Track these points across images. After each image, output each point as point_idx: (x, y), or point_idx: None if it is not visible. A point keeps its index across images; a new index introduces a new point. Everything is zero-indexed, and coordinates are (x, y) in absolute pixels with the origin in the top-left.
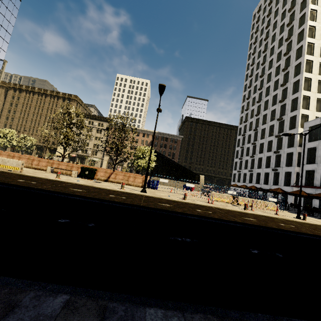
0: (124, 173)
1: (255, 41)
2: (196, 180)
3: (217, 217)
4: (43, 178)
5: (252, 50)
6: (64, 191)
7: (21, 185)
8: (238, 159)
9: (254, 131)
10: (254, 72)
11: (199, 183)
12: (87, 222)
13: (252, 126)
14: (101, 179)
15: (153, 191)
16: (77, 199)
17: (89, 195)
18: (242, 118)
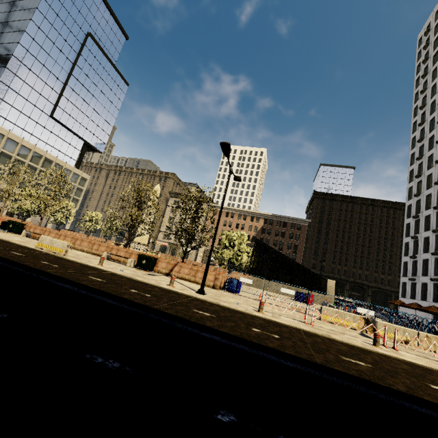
0: (191, 266)
1: (424, 74)
2: (322, 287)
3: (272, 346)
4: (80, 263)
5: (420, 87)
6: (72, 277)
7: (32, 266)
8: (409, 258)
9: (435, 210)
10: (427, 118)
11: (326, 292)
12: (3, 311)
13: (430, 202)
14: (161, 272)
15: (223, 294)
16: (65, 287)
17: (97, 285)
18: (411, 189)
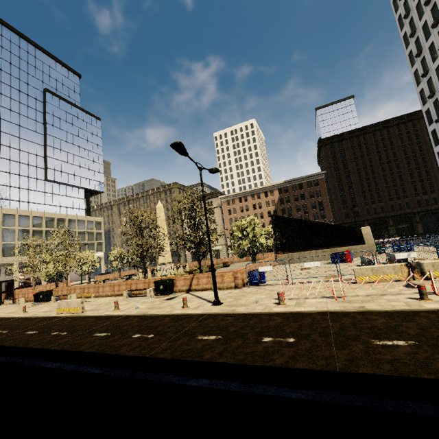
0: (207, 274)
1: None
2: (359, 237)
3: (279, 363)
4: (95, 317)
5: None
6: (73, 345)
7: (35, 346)
8: None
9: None
10: (411, 5)
11: (364, 241)
12: None
13: None
14: (182, 290)
15: (245, 293)
16: (52, 368)
17: (96, 346)
18: (423, 92)
